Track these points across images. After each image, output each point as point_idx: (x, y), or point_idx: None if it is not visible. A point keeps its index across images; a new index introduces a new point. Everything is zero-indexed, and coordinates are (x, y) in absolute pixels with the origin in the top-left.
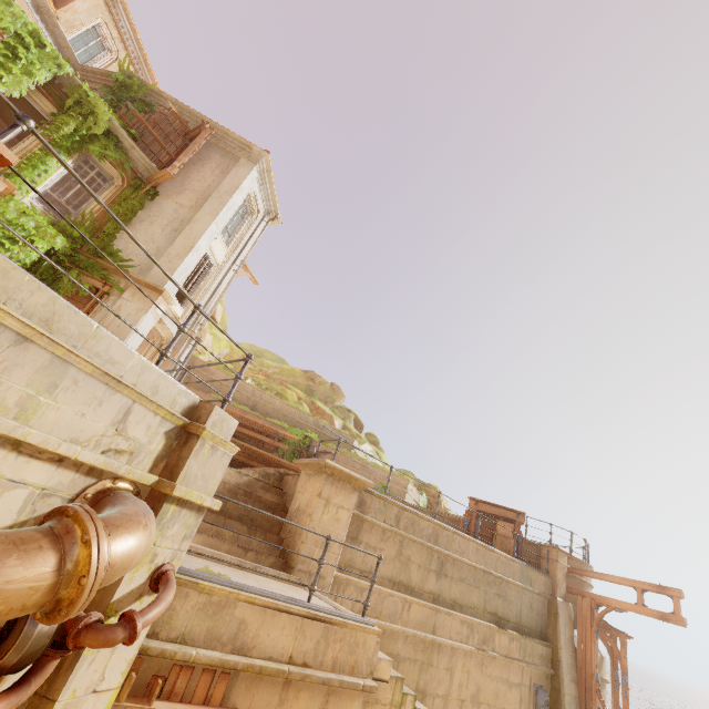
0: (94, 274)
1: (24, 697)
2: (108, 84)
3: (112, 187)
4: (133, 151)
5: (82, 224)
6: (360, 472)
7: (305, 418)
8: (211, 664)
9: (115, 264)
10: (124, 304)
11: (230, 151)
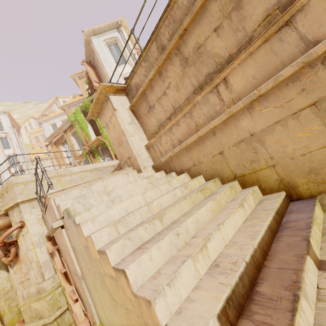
0: None
1: (11, 255)
2: None
3: None
4: None
5: None
6: None
7: None
8: (47, 235)
9: None
10: None
11: (91, 51)
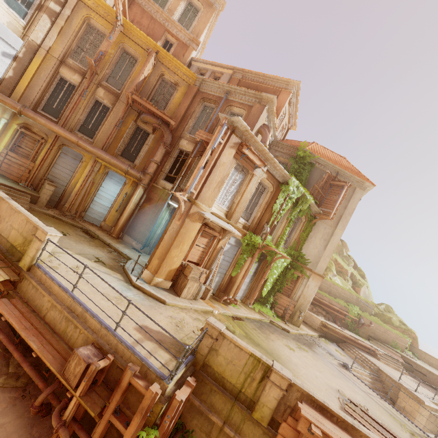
0: (298, 270)
1: None
2: (289, 150)
3: (301, 224)
4: (313, 207)
5: (292, 246)
6: (383, 334)
7: (352, 296)
8: None
9: (303, 261)
10: (310, 283)
11: (351, 184)
